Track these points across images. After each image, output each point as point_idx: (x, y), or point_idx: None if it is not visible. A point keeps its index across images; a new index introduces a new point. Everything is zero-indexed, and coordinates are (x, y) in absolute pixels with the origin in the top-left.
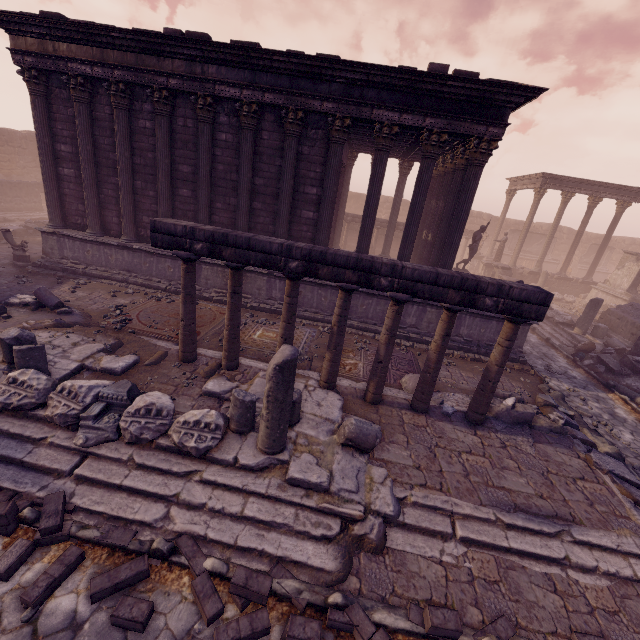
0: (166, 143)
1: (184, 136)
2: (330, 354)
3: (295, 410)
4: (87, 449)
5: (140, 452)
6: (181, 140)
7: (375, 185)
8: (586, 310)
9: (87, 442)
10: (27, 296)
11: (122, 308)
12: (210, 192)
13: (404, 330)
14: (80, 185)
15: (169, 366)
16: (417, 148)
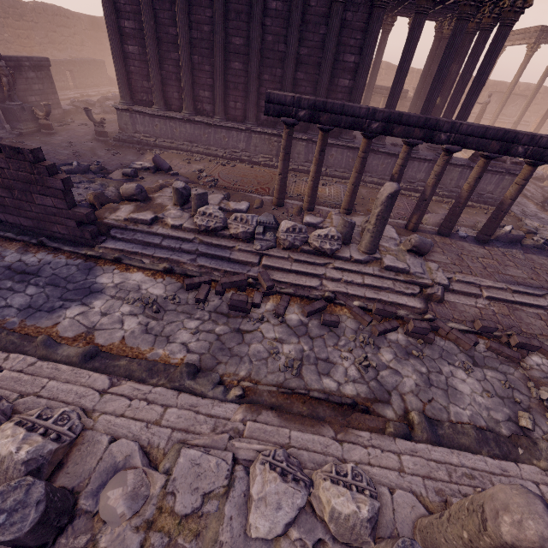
0: (222, 15)
1: (237, 6)
2: None
3: None
4: (262, 252)
5: (293, 254)
6: (234, 11)
7: (410, 50)
8: None
9: (262, 248)
10: (142, 163)
11: (203, 172)
12: (259, 64)
13: (414, 184)
14: (144, 62)
15: (270, 209)
16: (440, 6)
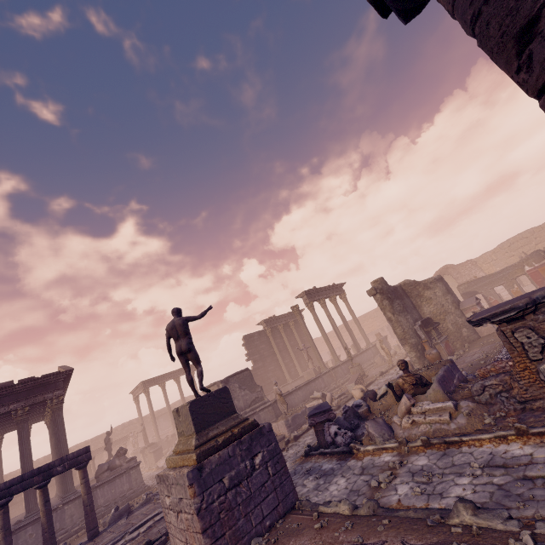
0: None
1: None
2: None
3: None
4: None
5: None
6: None
7: None
8: None
9: None
10: None
11: None
12: None
13: None
14: None
15: None
16: None
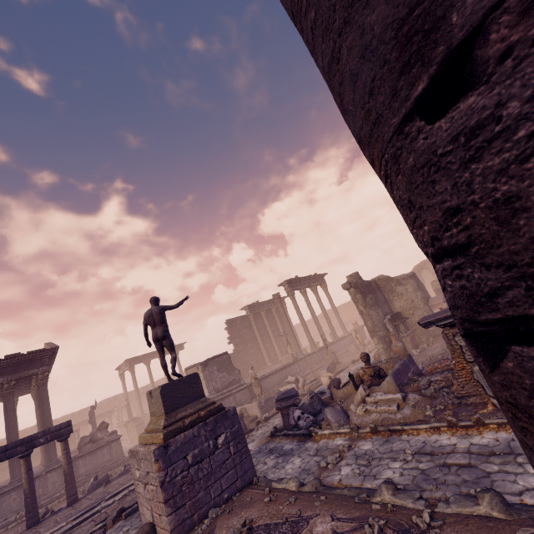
0: None
1: None
2: None
3: None
4: None
5: None
6: None
7: None
8: None
9: None
10: None
11: None
12: None
13: None
14: None
15: None
16: None
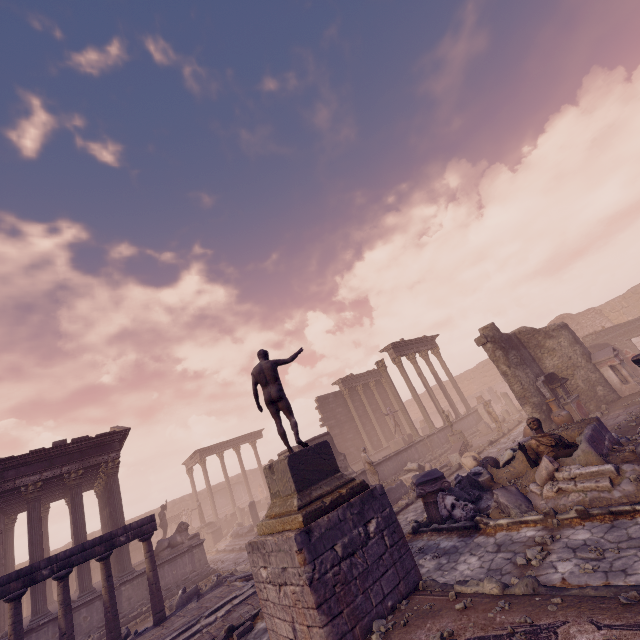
0: None
1: None
2: None
3: None
4: None
5: None
6: None
7: (34, 526)
8: (251, 513)
9: None
10: None
11: None
12: None
13: None
14: None
15: None
16: None
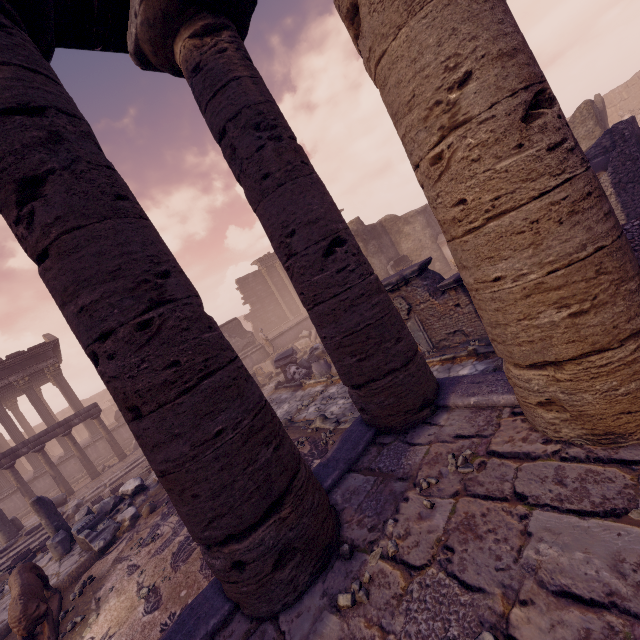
0: None
1: None
2: (27, 497)
3: (17, 522)
4: None
5: None
6: None
7: (6, 421)
8: None
9: None
10: None
11: None
12: None
13: (95, 464)
14: None
15: None
16: None
